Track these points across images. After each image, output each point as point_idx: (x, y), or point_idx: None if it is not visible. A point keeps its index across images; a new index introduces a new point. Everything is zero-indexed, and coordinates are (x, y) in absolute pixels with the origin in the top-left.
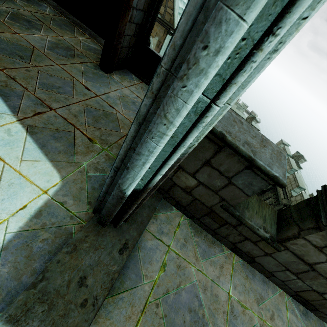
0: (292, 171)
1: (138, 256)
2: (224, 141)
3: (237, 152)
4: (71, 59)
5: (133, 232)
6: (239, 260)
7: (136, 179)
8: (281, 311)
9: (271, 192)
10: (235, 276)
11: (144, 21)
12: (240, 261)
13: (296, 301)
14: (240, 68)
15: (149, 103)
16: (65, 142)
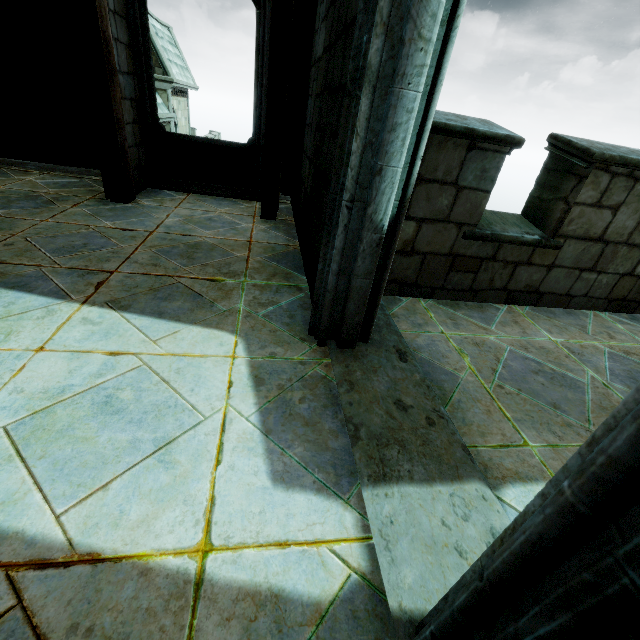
0: None
1: (424, 358)
2: None
3: (449, 132)
4: (54, 207)
5: (391, 337)
6: (524, 308)
7: (396, 182)
8: (612, 328)
9: None
10: (538, 323)
11: (137, 93)
12: (526, 308)
13: (614, 313)
14: None
15: (382, 45)
16: (182, 297)
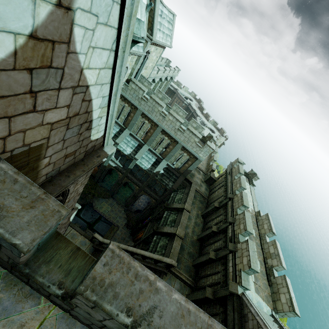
0: (241, 189)
1: None
2: None
3: None
4: None
5: None
6: (59, 312)
7: None
8: None
9: (223, 209)
10: None
11: None
12: (60, 313)
13: None
14: None
15: None
16: None
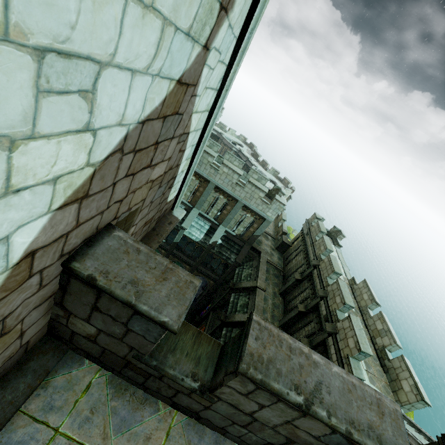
0: (327, 252)
1: None
2: (96, 286)
3: (114, 298)
4: None
5: None
6: (183, 418)
7: None
8: None
9: (308, 281)
10: None
11: None
12: (185, 420)
13: None
14: None
15: None
16: None
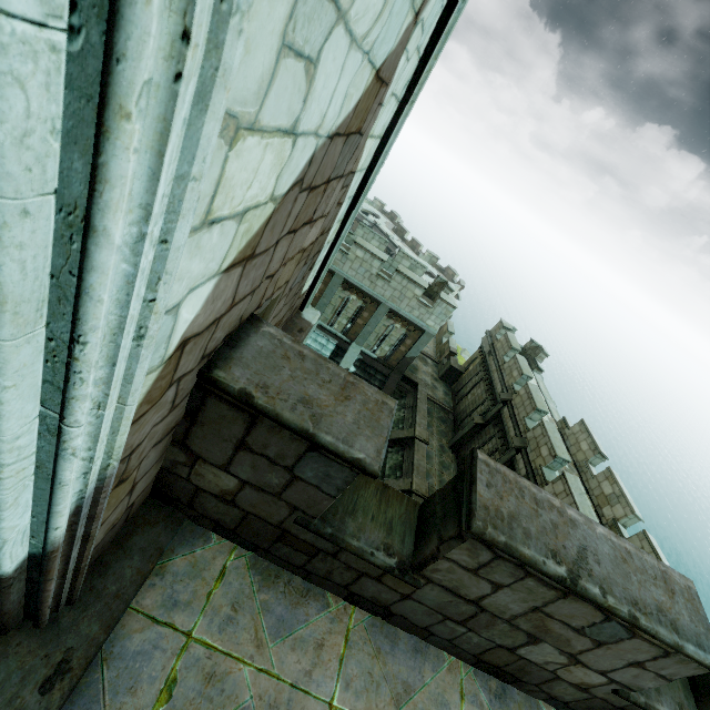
0: (524, 380)
1: (99, 682)
2: (252, 407)
3: (281, 424)
4: None
5: (90, 626)
6: (365, 617)
7: (1, 547)
8: (448, 707)
9: (494, 426)
10: (350, 658)
11: None
12: (367, 619)
13: (484, 673)
14: (67, 378)
15: None
16: None
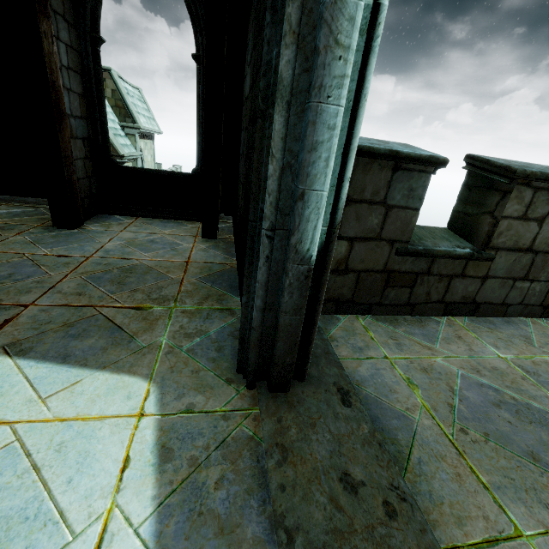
0: None
1: (369, 395)
2: None
3: (373, 155)
4: None
5: (331, 370)
6: (463, 319)
7: (322, 207)
8: None
9: None
10: (481, 337)
11: (91, 133)
12: (465, 319)
13: None
14: None
15: (294, 56)
16: (98, 332)
